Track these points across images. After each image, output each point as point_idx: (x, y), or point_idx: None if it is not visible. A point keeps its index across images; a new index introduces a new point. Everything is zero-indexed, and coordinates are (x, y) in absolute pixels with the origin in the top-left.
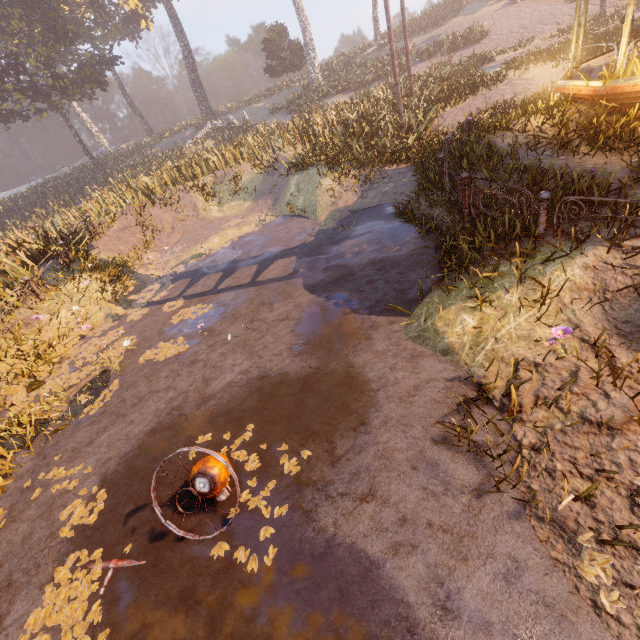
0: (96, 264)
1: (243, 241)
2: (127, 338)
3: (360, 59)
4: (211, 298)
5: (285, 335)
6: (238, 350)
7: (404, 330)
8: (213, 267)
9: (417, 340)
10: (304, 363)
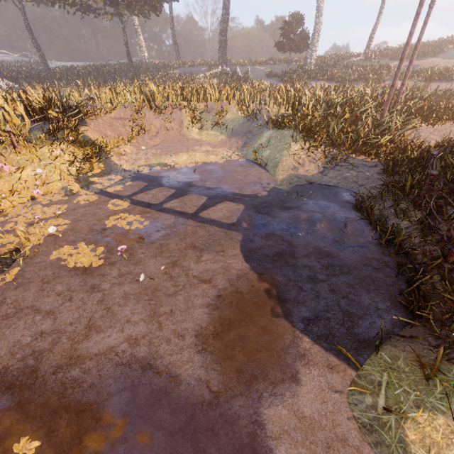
0: (77, 139)
1: (205, 168)
2: (61, 220)
3: (348, 62)
4: (152, 213)
5: (199, 307)
6: (143, 299)
7: (347, 395)
8: (170, 181)
9: (366, 433)
10: (203, 373)
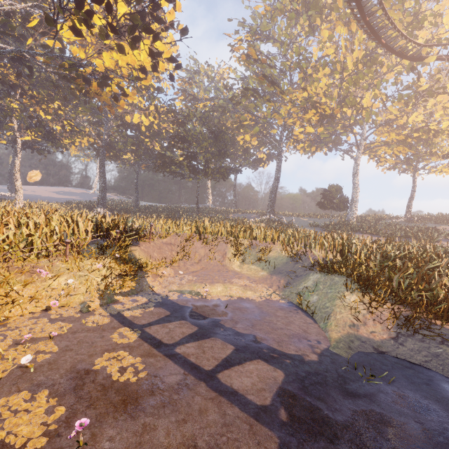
0: (122, 256)
1: (239, 304)
2: (51, 345)
3: (389, 221)
4: (157, 359)
5: None
6: None
7: None
8: (195, 314)
9: None
10: None
